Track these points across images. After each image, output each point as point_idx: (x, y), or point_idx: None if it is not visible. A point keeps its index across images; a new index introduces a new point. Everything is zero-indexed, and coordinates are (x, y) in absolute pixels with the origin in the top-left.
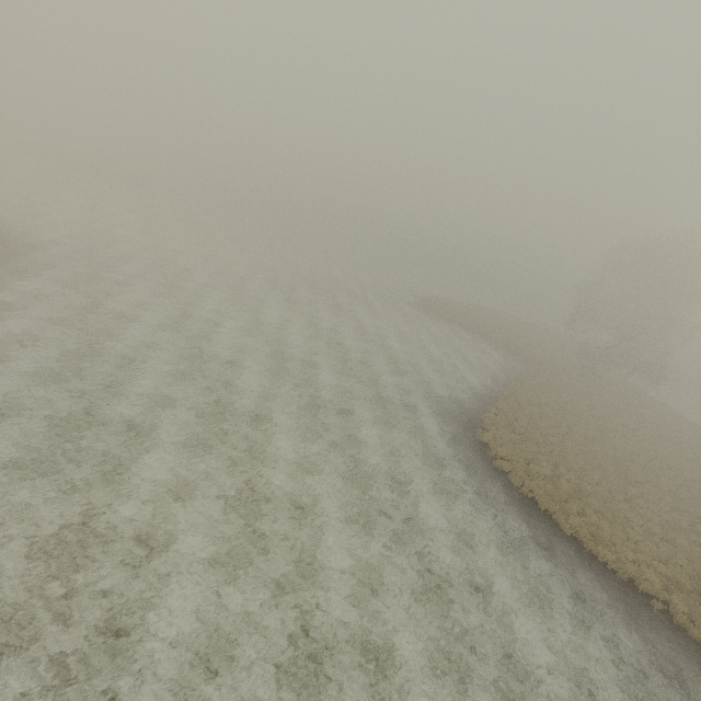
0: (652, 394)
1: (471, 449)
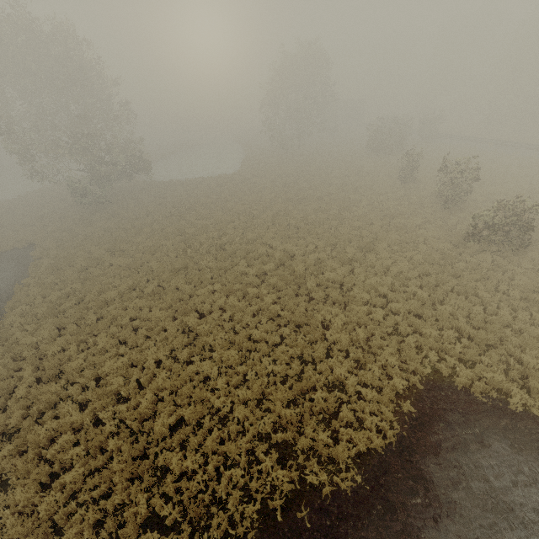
0: (161, 179)
1: None
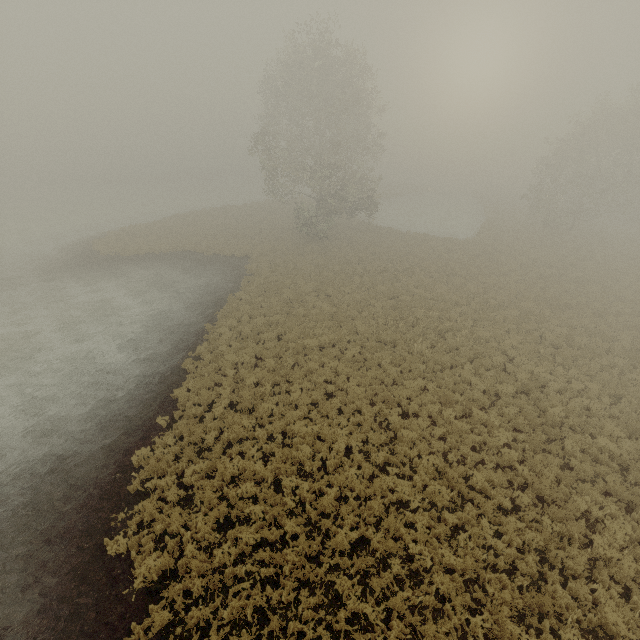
0: (377, 222)
1: (74, 631)
